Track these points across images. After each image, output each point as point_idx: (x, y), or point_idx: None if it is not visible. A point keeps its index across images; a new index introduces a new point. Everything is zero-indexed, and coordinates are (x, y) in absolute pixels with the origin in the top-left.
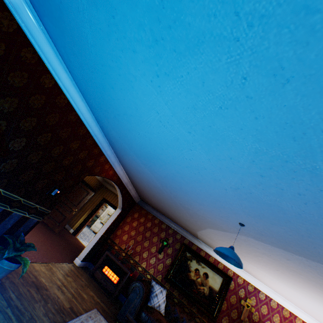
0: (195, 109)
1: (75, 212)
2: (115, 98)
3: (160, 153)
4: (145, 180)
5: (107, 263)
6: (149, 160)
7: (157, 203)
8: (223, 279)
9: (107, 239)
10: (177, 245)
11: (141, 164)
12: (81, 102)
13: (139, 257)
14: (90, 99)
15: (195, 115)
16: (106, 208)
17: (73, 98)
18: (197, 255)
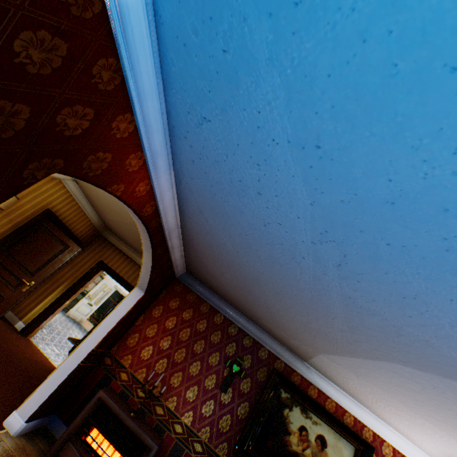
0: None
1: (28, 288)
2: None
3: None
4: (244, 222)
5: (98, 422)
6: (369, 109)
7: (235, 284)
8: (356, 450)
9: (104, 357)
10: (261, 373)
11: (278, 151)
12: None
13: (176, 400)
14: None
15: None
16: (101, 279)
17: None
18: (302, 395)
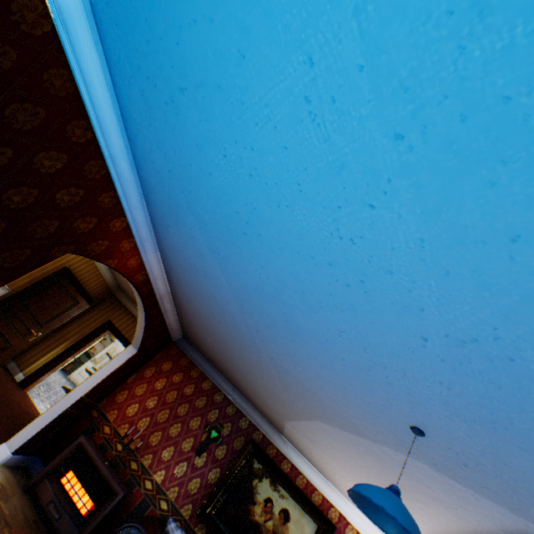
0: (481, 13)
1: (35, 338)
2: (185, 19)
3: (266, 219)
4: (205, 294)
5: (75, 465)
6: (229, 241)
7: (216, 349)
8: (318, 527)
9: (92, 409)
10: (238, 442)
11: (205, 251)
12: (91, 48)
13: (152, 458)
14: (115, 42)
15: (462, 51)
16: (111, 343)
17: (69, 25)
18: (274, 468)
